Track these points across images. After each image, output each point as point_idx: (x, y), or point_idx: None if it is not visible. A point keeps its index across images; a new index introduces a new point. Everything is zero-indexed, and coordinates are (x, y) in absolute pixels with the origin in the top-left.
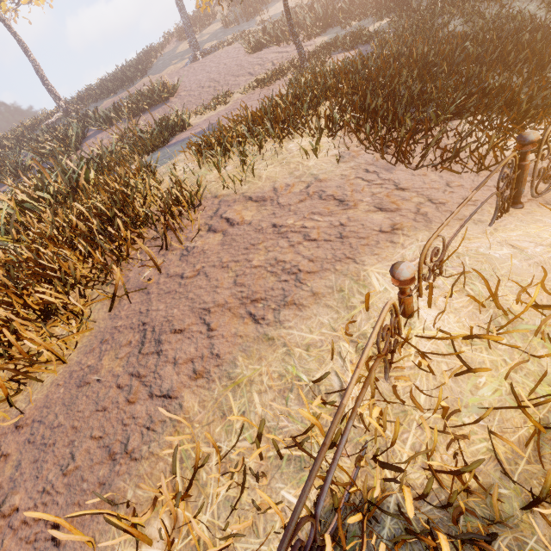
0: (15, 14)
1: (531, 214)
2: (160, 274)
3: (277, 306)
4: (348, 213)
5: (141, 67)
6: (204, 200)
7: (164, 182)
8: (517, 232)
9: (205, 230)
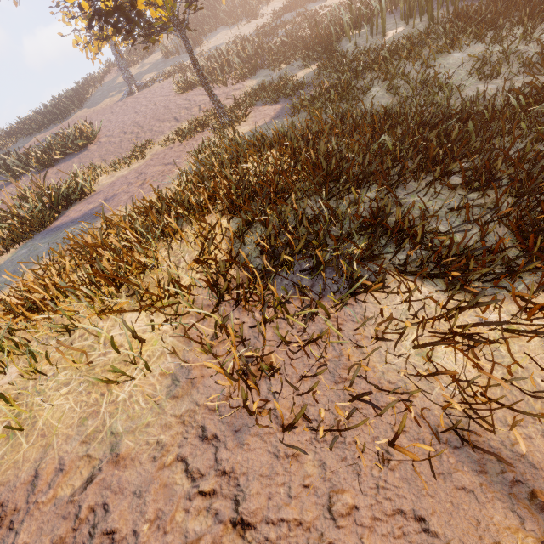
0: None
1: None
2: None
3: None
4: None
5: (77, 99)
6: None
7: None
8: None
9: None
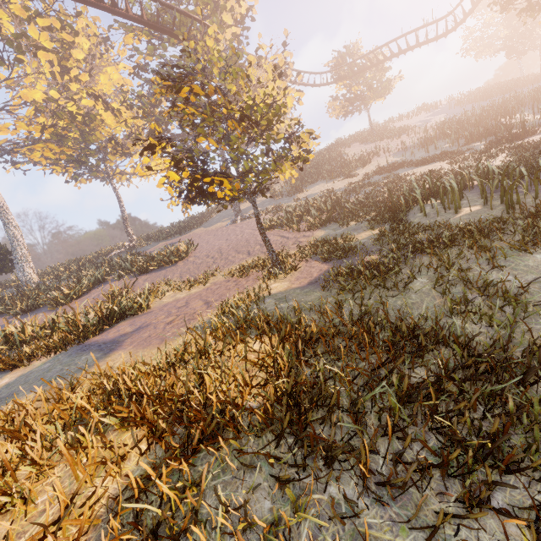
0: (131, 182)
1: None
2: None
3: None
4: None
5: (201, 220)
6: None
7: None
8: None
9: None
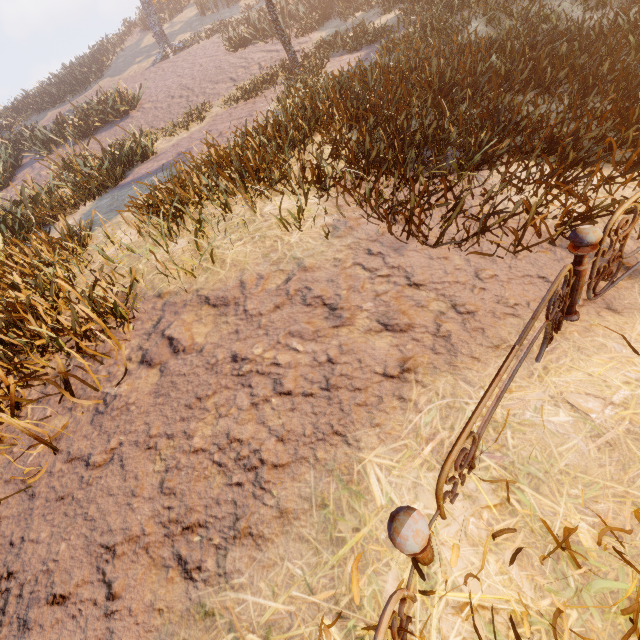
0: None
1: (591, 333)
2: (58, 452)
3: (223, 539)
4: (340, 336)
5: (95, 66)
6: (142, 300)
7: (96, 260)
8: (576, 373)
9: (136, 360)
